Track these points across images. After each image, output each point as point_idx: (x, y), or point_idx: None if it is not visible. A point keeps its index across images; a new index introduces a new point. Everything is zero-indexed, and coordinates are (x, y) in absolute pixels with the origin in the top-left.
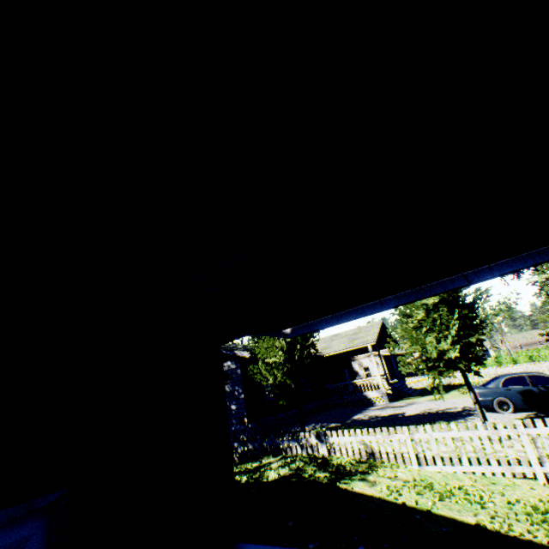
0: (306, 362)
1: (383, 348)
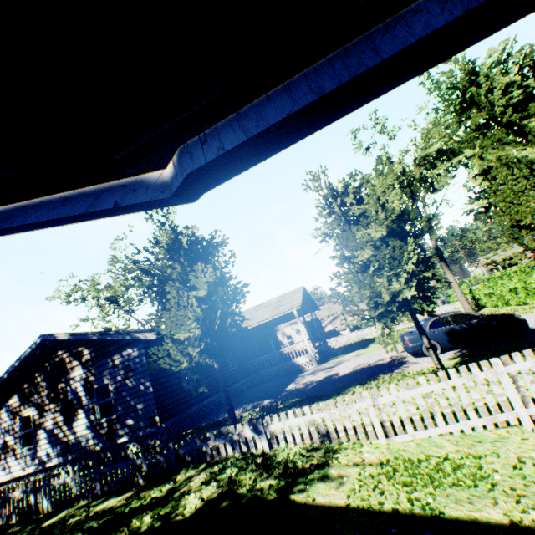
0: (231, 332)
1: (306, 314)
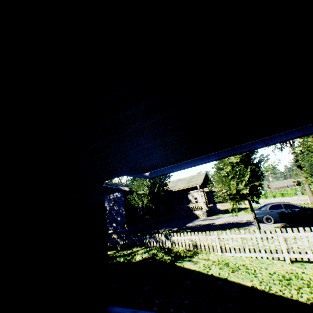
0: (161, 194)
1: (206, 187)
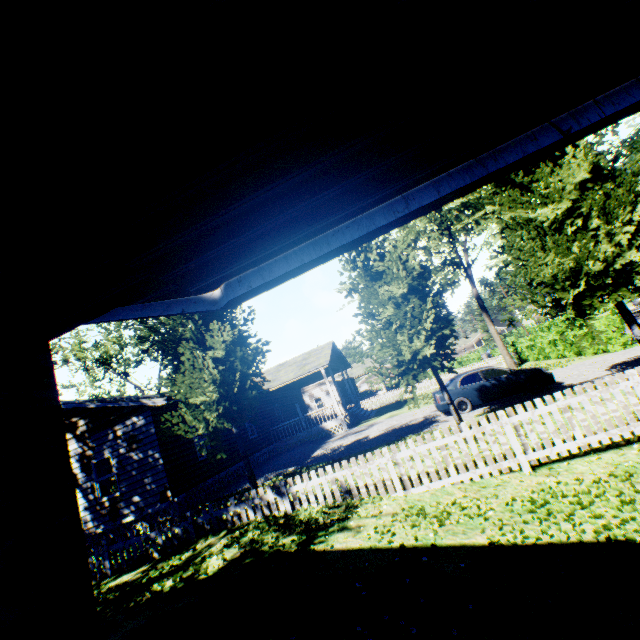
0: (251, 395)
1: (336, 373)
